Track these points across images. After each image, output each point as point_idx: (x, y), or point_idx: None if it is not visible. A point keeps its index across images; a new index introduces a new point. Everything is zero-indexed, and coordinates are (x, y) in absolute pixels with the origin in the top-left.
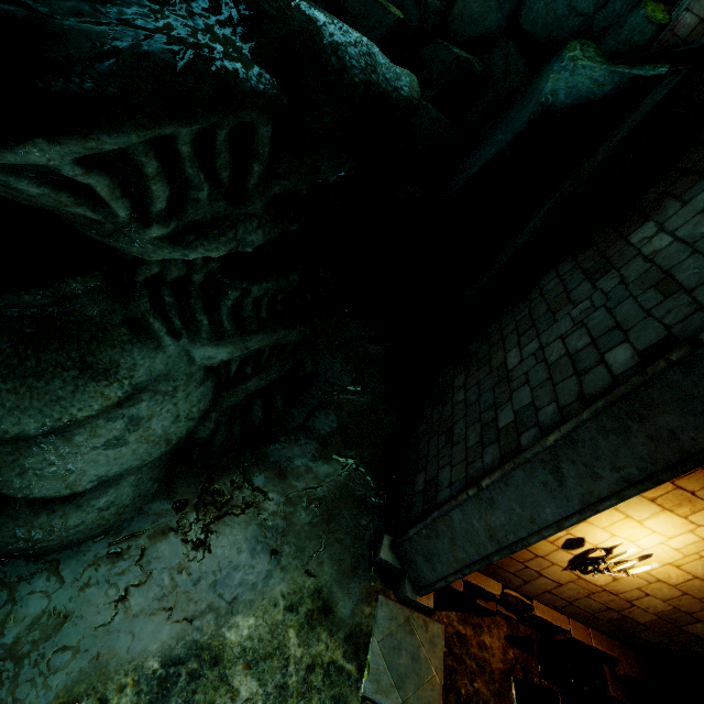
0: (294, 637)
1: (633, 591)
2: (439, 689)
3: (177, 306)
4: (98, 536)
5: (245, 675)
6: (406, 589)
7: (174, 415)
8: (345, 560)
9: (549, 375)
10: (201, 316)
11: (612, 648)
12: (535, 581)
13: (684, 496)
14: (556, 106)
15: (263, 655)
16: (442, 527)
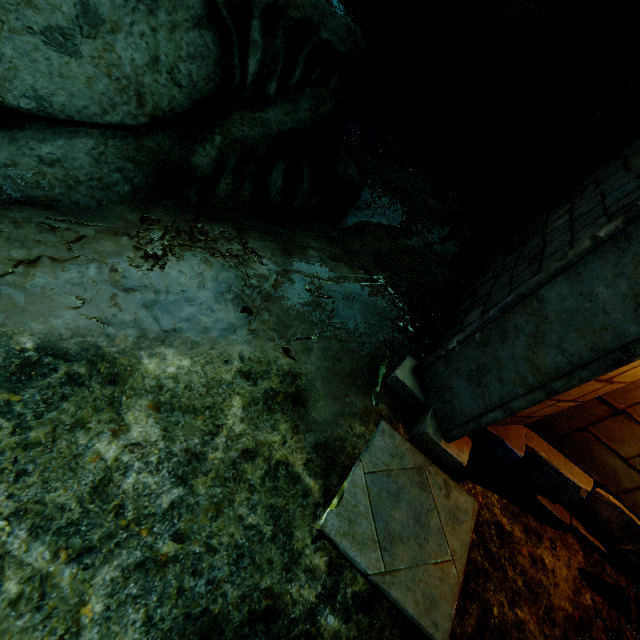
0: (238, 407)
1: None
2: (454, 584)
3: None
4: (38, 205)
5: (148, 416)
6: (426, 423)
7: (151, 51)
8: (343, 363)
9: None
10: None
11: None
12: None
13: None
14: None
15: (184, 405)
16: (517, 319)
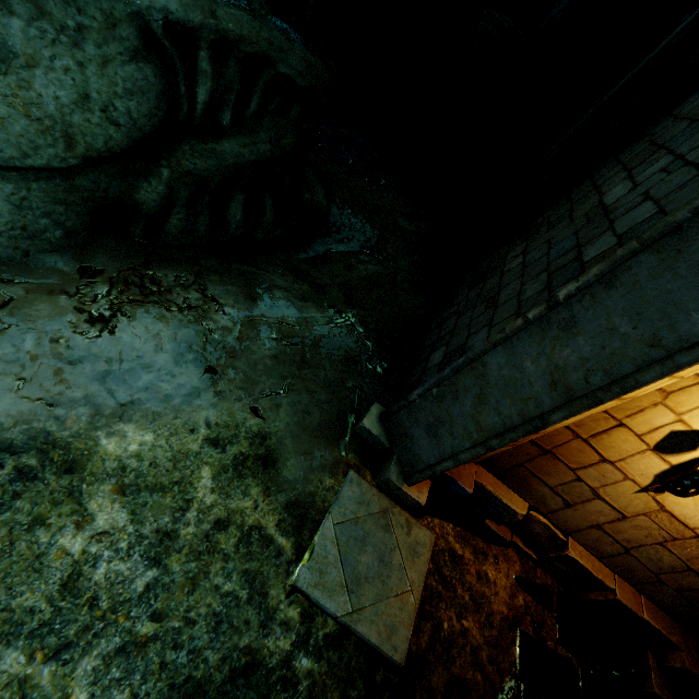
0: (208, 478)
1: None
2: (411, 610)
3: None
4: None
5: (113, 501)
6: (391, 470)
7: (78, 88)
8: (313, 415)
9: None
10: None
11: (670, 629)
12: (583, 505)
13: None
14: None
15: (151, 484)
16: (466, 380)
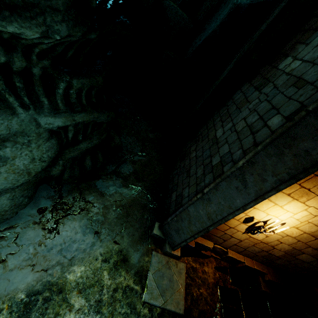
0: (106, 275)
1: (275, 241)
2: (183, 294)
3: (26, 90)
4: None
5: (78, 297)
6: (166, 247)
7: (30, 157)
8: (135, 235)
9: (238, 137)
10: (43, 98)
11: (263, 268)
12: (229, 240)
13: (304, 191)
14: (241, 4)
15: (88, 285)
16: (184, 215)
